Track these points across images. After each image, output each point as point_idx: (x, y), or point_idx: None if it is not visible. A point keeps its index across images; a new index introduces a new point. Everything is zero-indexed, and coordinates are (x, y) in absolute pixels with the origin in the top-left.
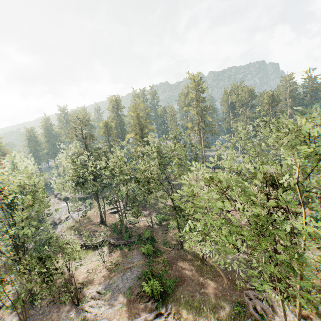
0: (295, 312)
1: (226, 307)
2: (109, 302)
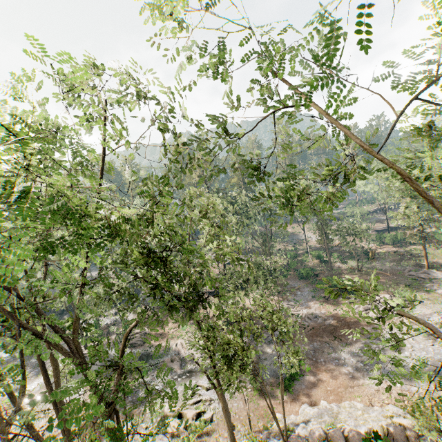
0: None
1: (400, 283)
2: (305, 306)
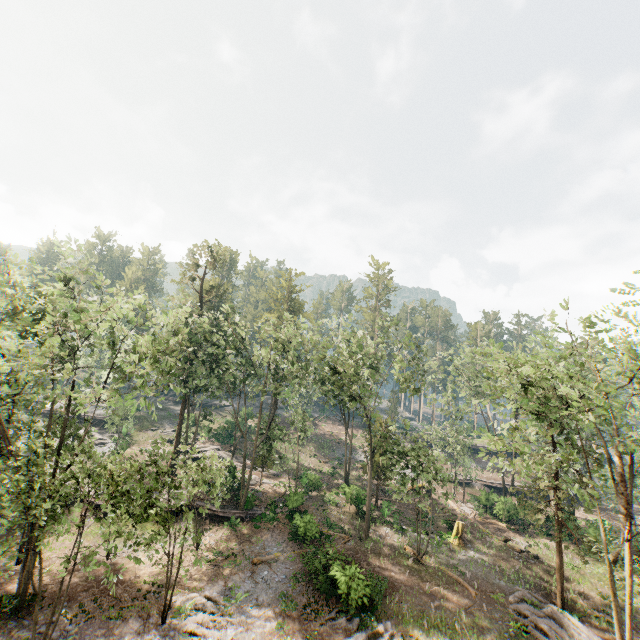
0: (597, 635)
1: (492, 627)
2: (243, 617)
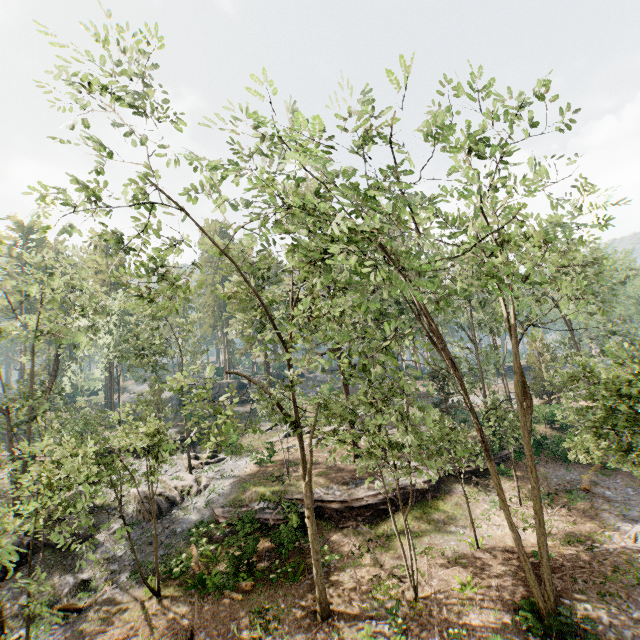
0: None
1: None
2: None
